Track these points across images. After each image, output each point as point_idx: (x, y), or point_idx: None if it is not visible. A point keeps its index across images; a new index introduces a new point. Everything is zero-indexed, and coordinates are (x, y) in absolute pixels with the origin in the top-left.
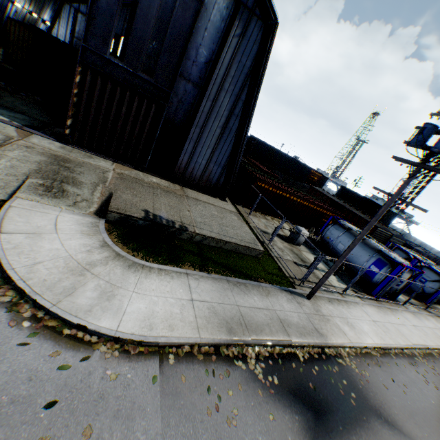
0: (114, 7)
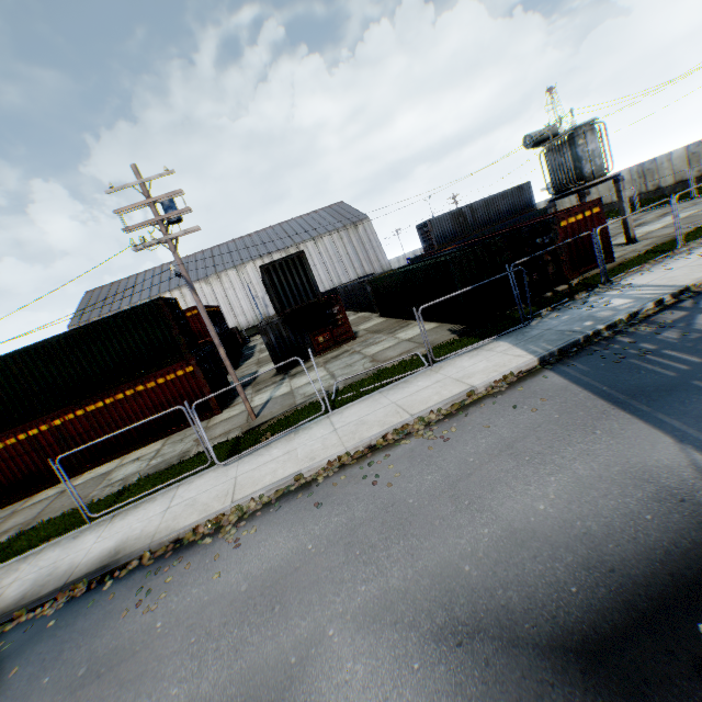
0: None
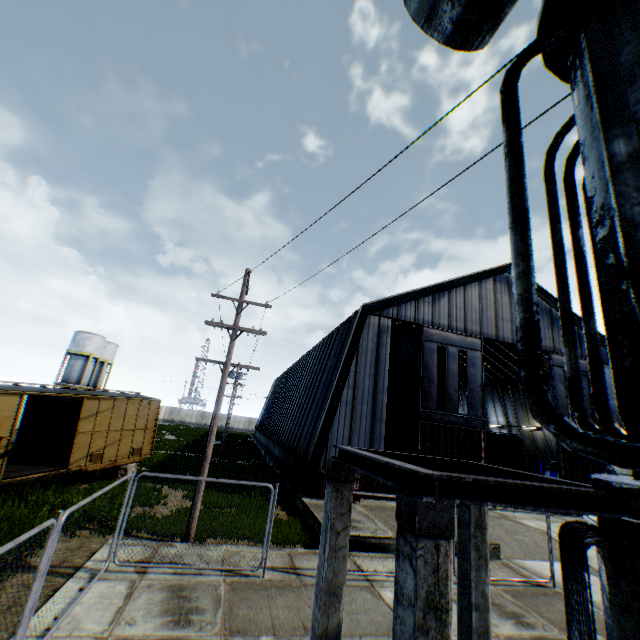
0: (564, 401)
